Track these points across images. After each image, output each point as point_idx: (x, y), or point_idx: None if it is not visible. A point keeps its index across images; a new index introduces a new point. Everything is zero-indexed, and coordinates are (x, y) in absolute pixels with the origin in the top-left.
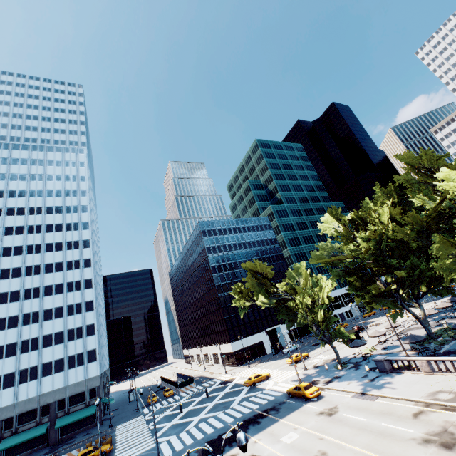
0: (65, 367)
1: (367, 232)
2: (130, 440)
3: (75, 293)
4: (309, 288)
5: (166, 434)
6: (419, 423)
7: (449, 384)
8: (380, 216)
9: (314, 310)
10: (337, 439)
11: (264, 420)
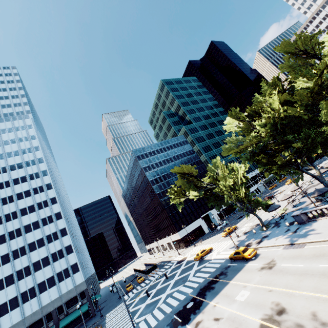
0: (56, 282)
1: (263, 120)
2: (116, 325)
3: (50, 225)
4: (227, 175)
5: (142, 314)
6: None
7: None
8: (271, 104)
9: (236, 189)
10: (285, 289)
11: (217, 285)
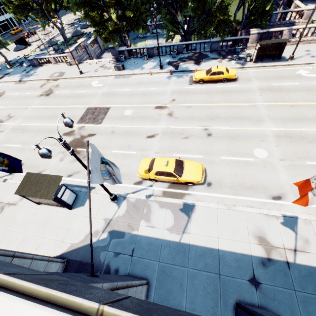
0: None
1: None
2: None
3: None
4: None
5: None
6: (42, 89)
7: (61, 69)
8: None
9: None
10: (2, 106)
11: None
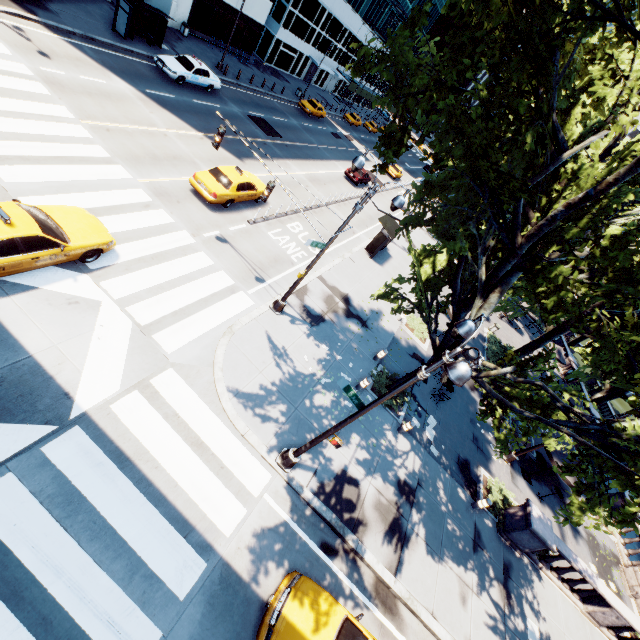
0: None
1: None
2: None
3: None
4: None
5: None
6: None
7: None
8: None
9: None
10: None
11: None
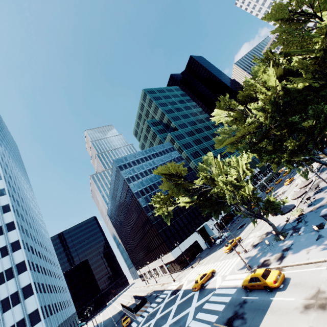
0: None
1: (259, 103)
2: None
3: (3, 259)
4: None
5: None
6: None
7: None
8: (267, 81)
9: (241, 184)
10: None
11: None
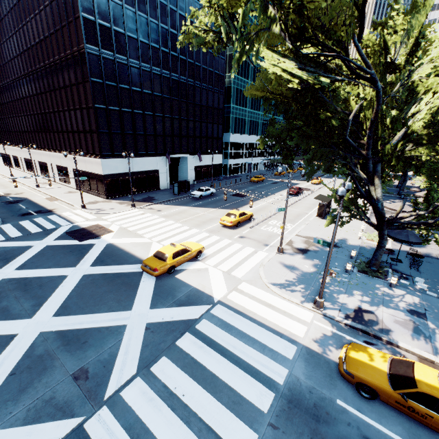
0: None
1: None
2: None
3: None
4: None
5: None
6: None
7: None
8: None
9: None
10: None
11: None
